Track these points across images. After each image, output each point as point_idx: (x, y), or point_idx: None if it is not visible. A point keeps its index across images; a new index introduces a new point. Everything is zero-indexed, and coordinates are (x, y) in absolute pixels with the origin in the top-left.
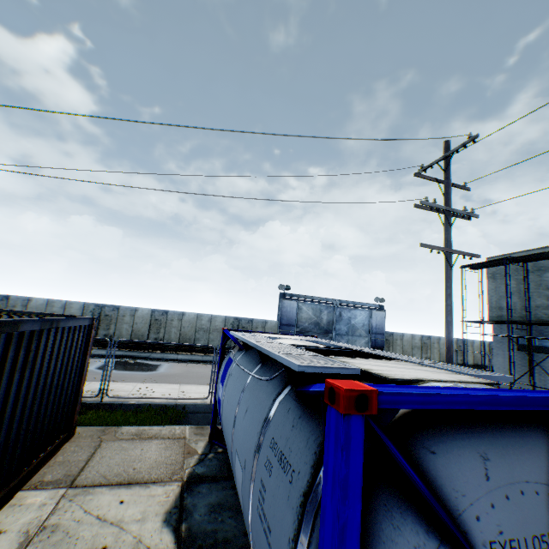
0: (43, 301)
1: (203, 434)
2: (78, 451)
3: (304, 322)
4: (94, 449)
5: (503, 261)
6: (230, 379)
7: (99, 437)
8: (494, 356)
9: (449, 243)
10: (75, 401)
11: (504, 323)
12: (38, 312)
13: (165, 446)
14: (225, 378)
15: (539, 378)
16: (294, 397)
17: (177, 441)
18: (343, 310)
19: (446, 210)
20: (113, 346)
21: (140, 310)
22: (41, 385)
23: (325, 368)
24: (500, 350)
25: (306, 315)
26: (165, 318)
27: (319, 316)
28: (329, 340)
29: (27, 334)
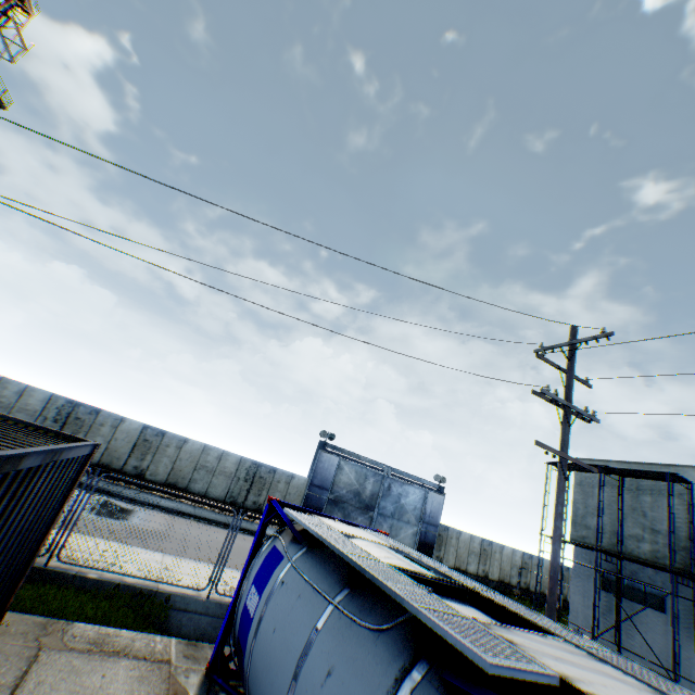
0: None
1: (197, 658)
2: (1, 664)
3: (341, 487)
4: (28, 664)
5: (599, 469)
6: (280, 590)
7: (37, 639)
8: (572, 590)
9: (567, 447)
10: (22, 569)
11: (591, 549)
12: (18, 419)
13: (141, 674)
14: (266, 582)
15: (626, 635)
16: (443, 691)
17: (158, 666)
18: (394, 483)
19: (567, 406)
20: None
21: (128, 421)
22: (0, 549)
23: (520, 670)
24: (581, 583)
25: (347, 478)
26: (159, 441)
27: (363, 483)
28: (369, 519)
29: (23, 473)
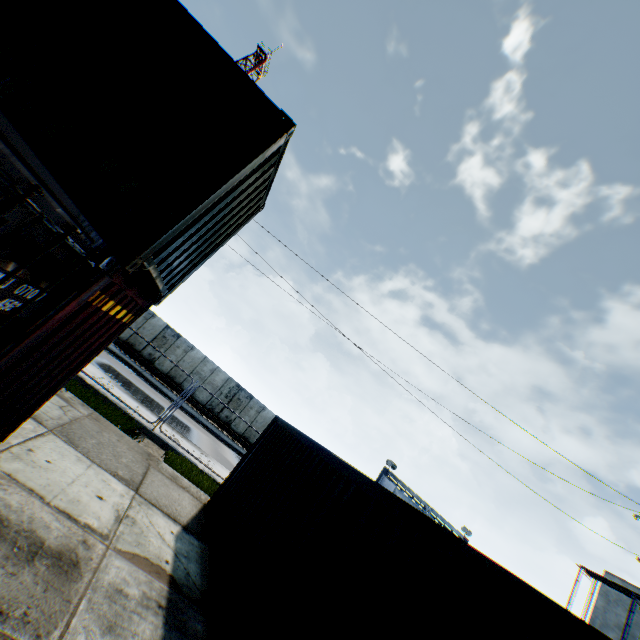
0: (201, 355)
1: None
2: None
3: None
4: None
5: (632, 595)
6: None
7: None
8: None
9: None
10: None
11: None
12: None
13: None
14: None
15: None
16: None
17: None
18: None
19: None
20: (227, 430)
21: (266, 410)
22: None
23: None
24: None
25: None
26: None
27: None
28: None
29: None
